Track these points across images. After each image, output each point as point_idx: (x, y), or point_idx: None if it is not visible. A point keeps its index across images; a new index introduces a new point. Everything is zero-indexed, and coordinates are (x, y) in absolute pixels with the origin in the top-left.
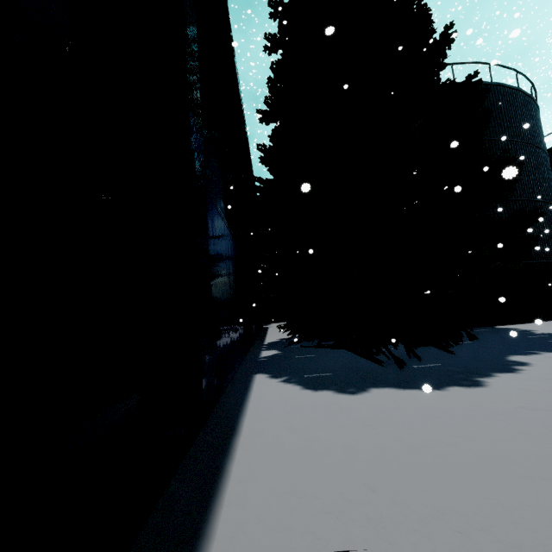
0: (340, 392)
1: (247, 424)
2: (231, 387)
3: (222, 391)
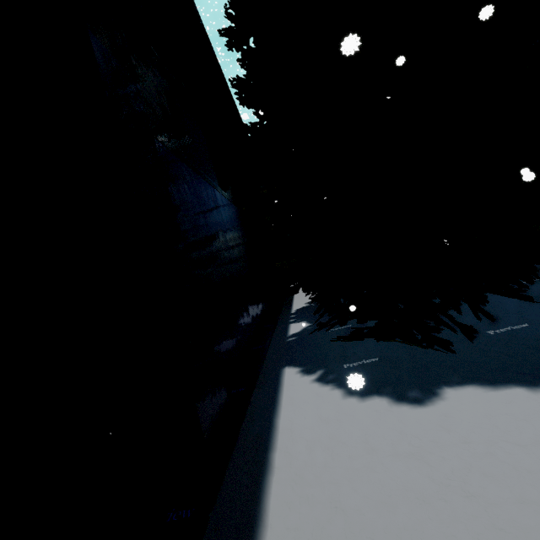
0: (399, 402)
1: (275, 491)
2: (256, 398)
3: (244, 407)
